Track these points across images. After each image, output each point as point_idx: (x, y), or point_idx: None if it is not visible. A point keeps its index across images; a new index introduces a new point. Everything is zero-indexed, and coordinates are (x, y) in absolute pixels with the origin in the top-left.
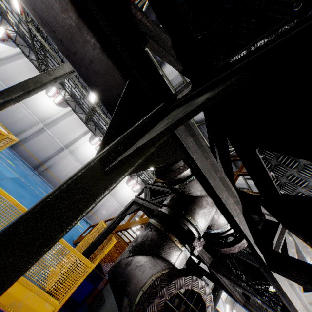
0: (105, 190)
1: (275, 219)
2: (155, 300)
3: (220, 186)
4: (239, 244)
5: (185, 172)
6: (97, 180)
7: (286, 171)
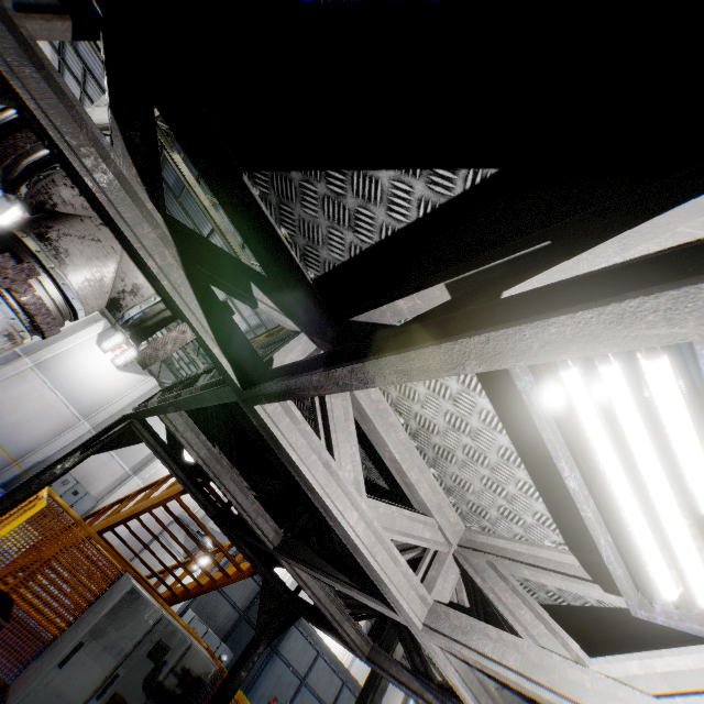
0: None
1: (292, 322)
2: None
3: (118, 193)
4: (173, 333)
5: (36, 152)
6: None
7: (294, 215)
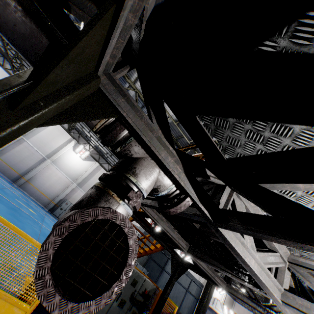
0: (11, 123)
1: (222, 181)
2: (65, 223)
3: (158, 145)
4: (184, 202)
5: (123, 134)
6: (2, 113)
7: (224, 134)
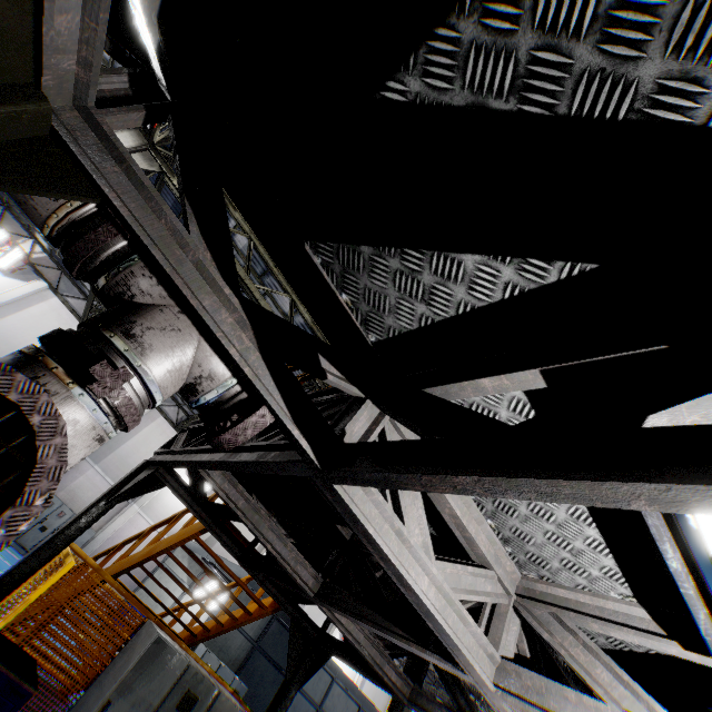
0: None
1: (358, 389)
2: None
3: (197, 281)
4: (253, 418)
5: (115, 245)
6: None
7: (359, 284)
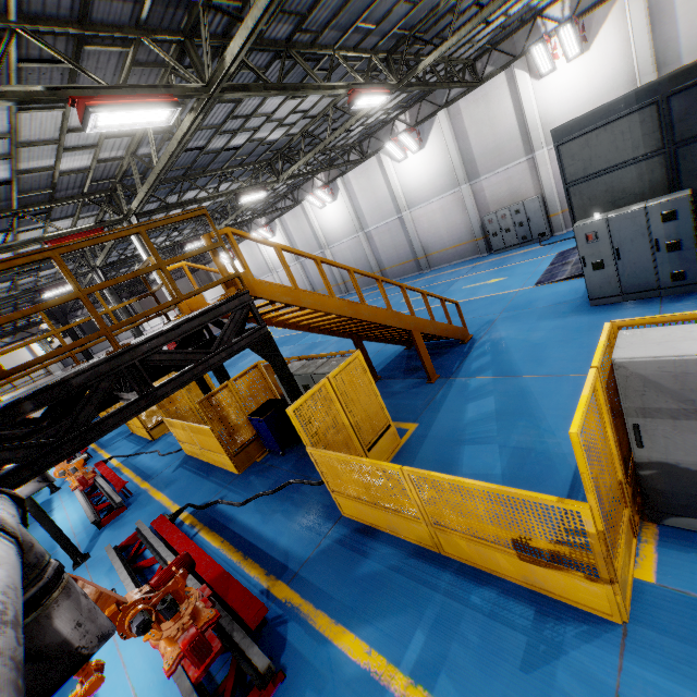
0: None
1: None
2: None
3: None
4: None
5: None
6: None
7: None
